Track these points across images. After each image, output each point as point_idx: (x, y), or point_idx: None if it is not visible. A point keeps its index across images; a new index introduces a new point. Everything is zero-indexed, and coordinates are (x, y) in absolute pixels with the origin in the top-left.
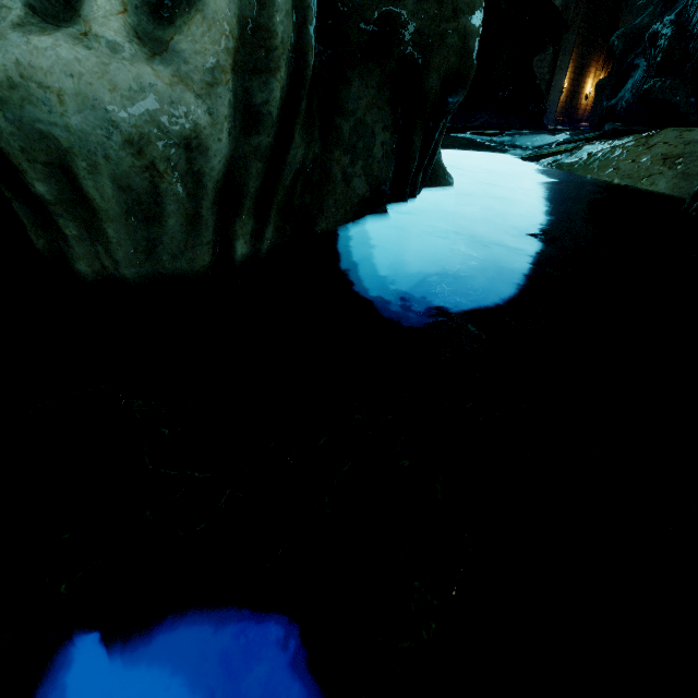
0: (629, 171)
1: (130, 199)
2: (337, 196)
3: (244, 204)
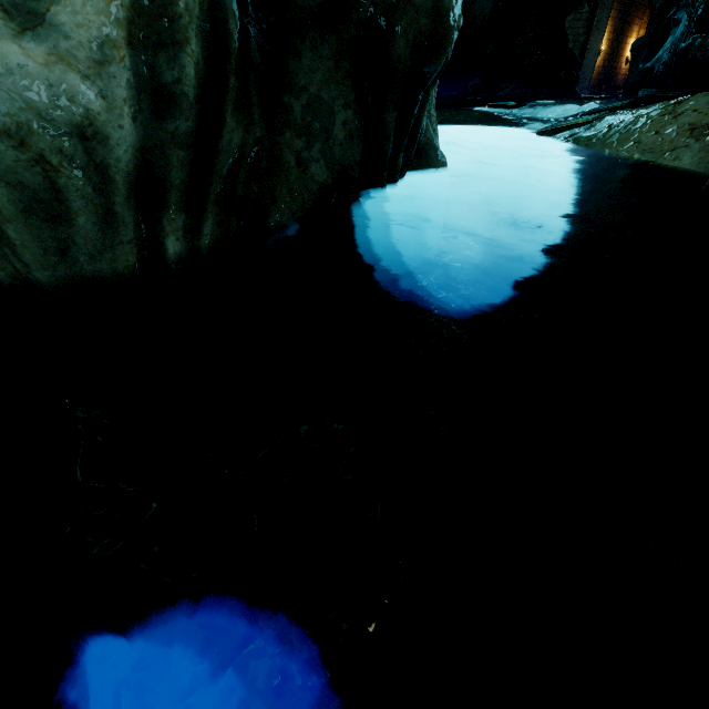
0: (652, 145)
1: (25, 196)
2: (291, 184)
3: (170, 197)
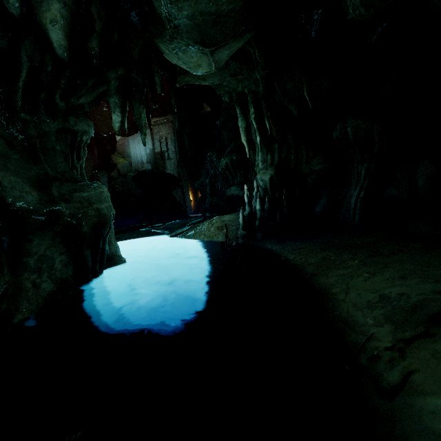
0: (209, 235)
1: None
2: (30, 297)
3: None
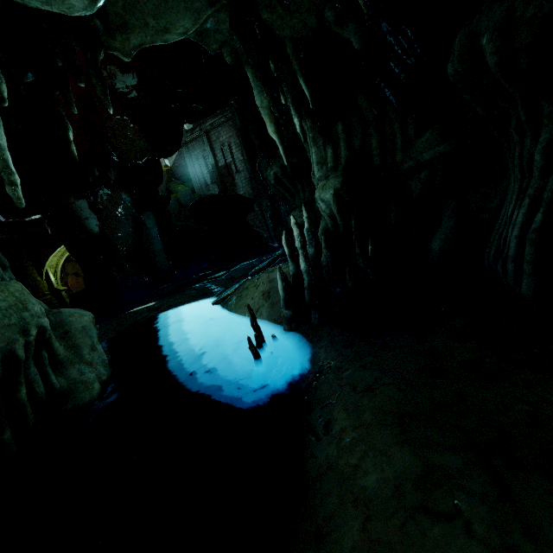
0: (251, 306)
1: None
2: None
3: None
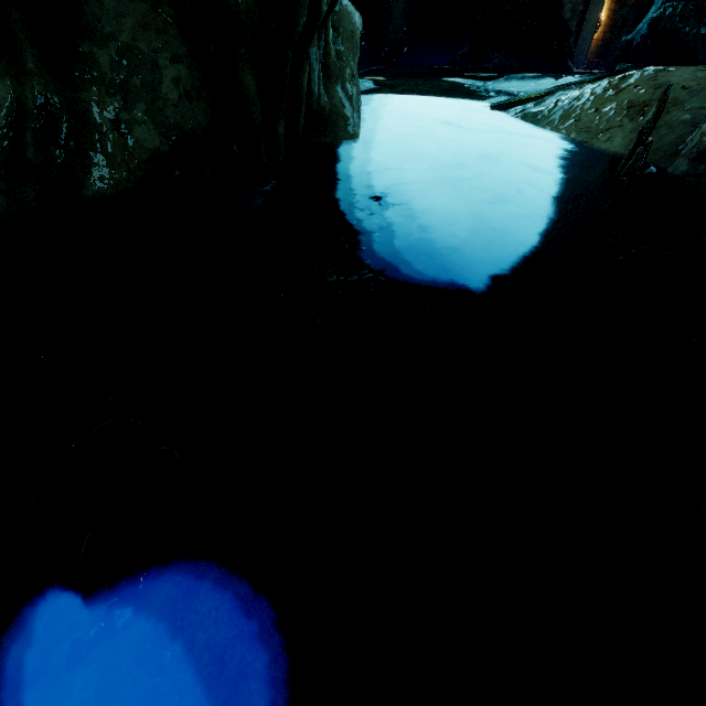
0: (589, 123)
1: None
2: (109, 150)
3: None
